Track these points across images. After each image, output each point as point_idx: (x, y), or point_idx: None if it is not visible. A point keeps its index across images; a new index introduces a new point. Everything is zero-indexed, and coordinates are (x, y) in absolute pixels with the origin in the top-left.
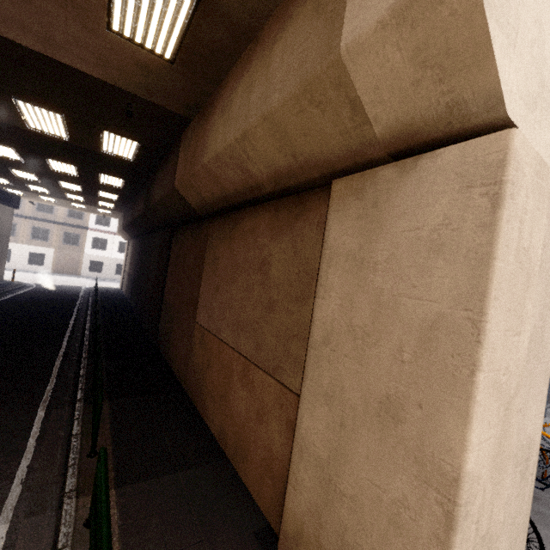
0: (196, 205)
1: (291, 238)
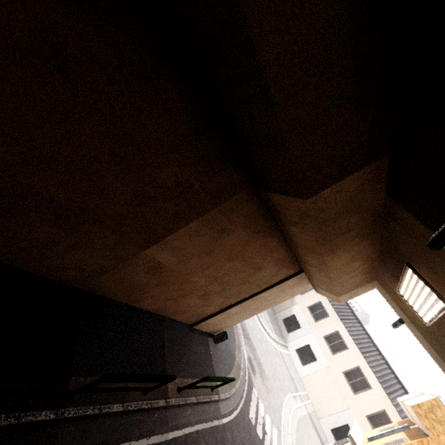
0: (277, 203)
1: (278, 271)
